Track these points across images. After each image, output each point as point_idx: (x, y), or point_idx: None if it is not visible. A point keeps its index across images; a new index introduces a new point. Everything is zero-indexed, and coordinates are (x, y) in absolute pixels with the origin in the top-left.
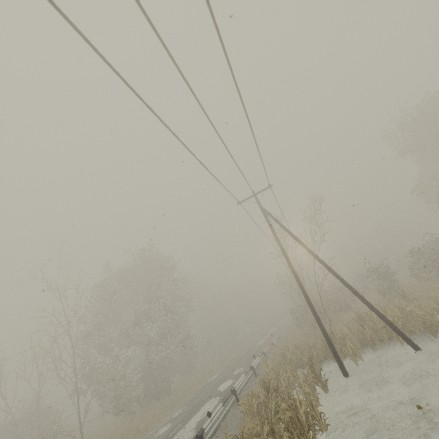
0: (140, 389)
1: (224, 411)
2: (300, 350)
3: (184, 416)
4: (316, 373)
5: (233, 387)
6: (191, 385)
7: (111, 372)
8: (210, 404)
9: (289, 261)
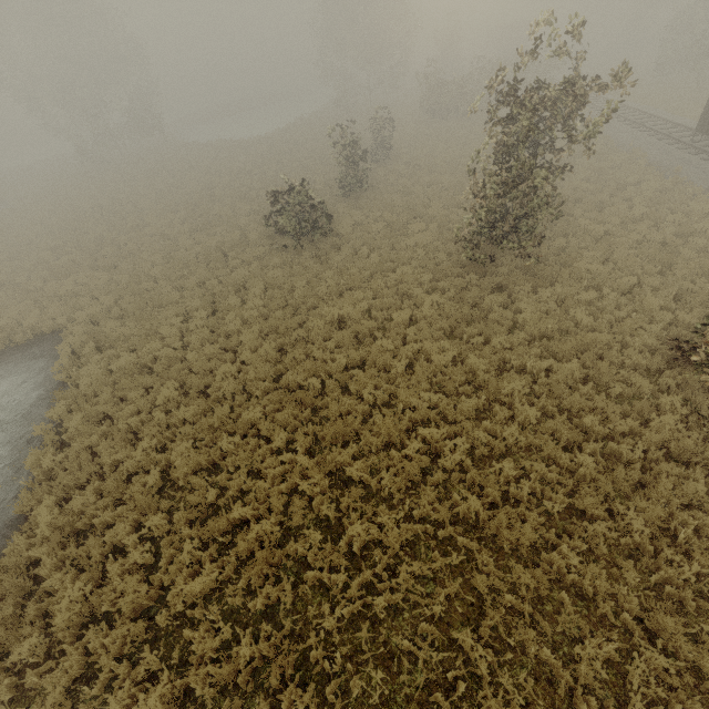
0: None
1: None
2: None
3: None
4: None
5: None
6: None
7: None
8: None
9: None
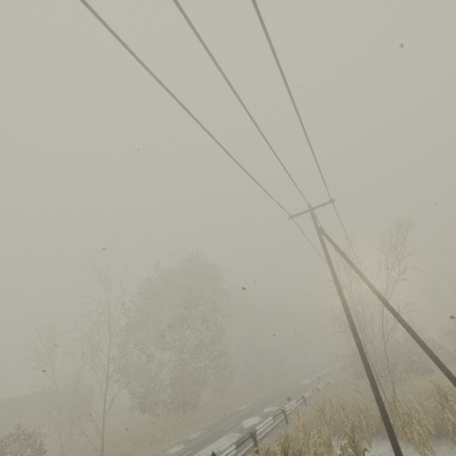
0: (166, 396)
1: (238, 454)
2: (345, 411)
3: (198, 442)
4: (358, 452)
5: (254, 430)
6: (219, 408)
7: (141, 370)
8: (227, 439)
9: (343, 296)
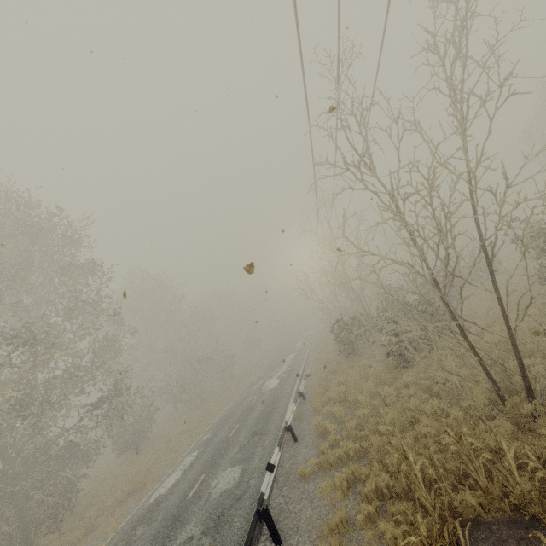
0: None
1: None
2: None
3: None
4: None
5: None
6: (117, 500)
7: None
8: None
9: None
